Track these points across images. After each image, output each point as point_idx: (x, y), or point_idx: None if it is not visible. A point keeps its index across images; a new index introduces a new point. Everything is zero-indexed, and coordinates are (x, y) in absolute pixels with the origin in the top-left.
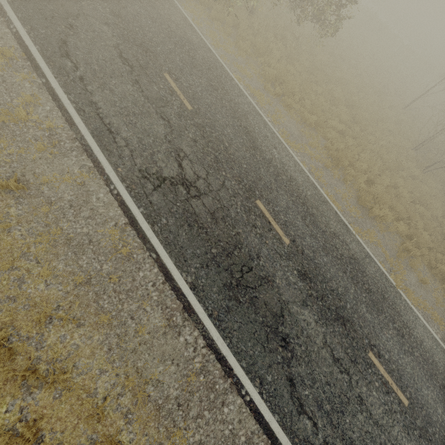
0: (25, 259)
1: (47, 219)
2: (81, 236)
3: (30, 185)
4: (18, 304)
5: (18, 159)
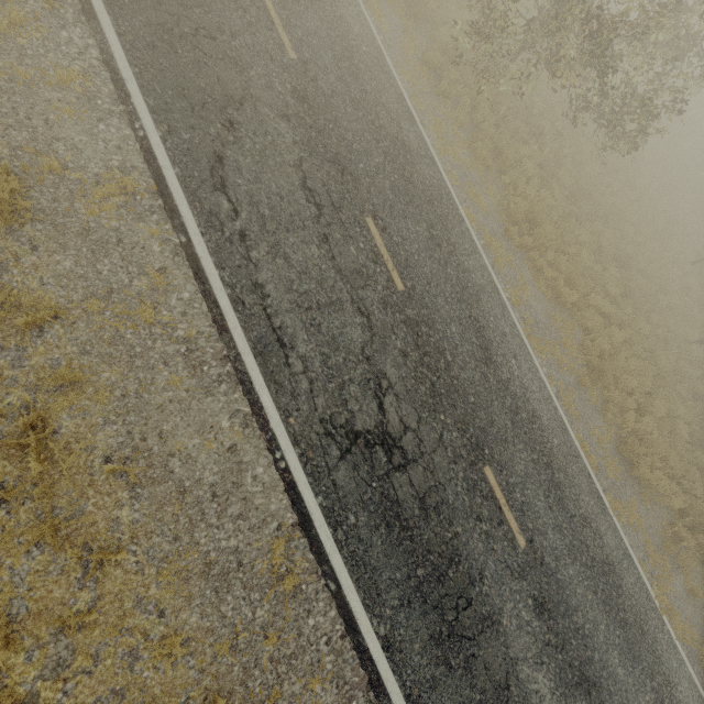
0: (141, 610)
1: (177, 525)
2: (227, 554)
3: (154, 459)
4: (127, 702)
5: (137, 405)
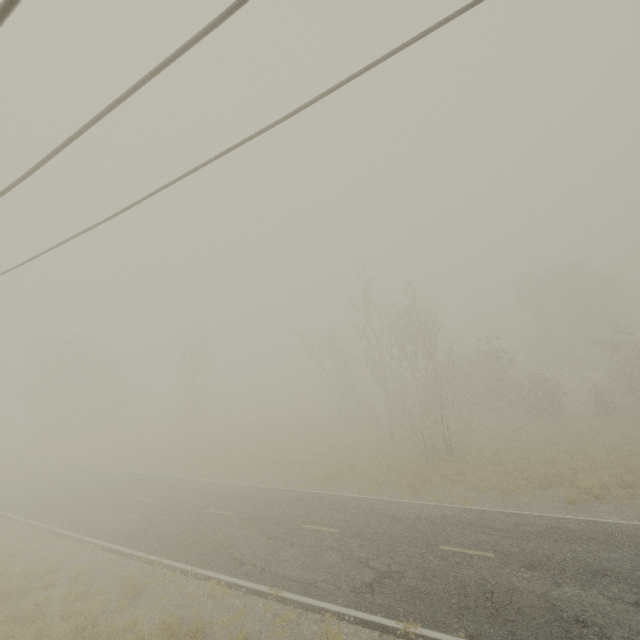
0: None
1: None
2: None
3: None
4: None
5: None
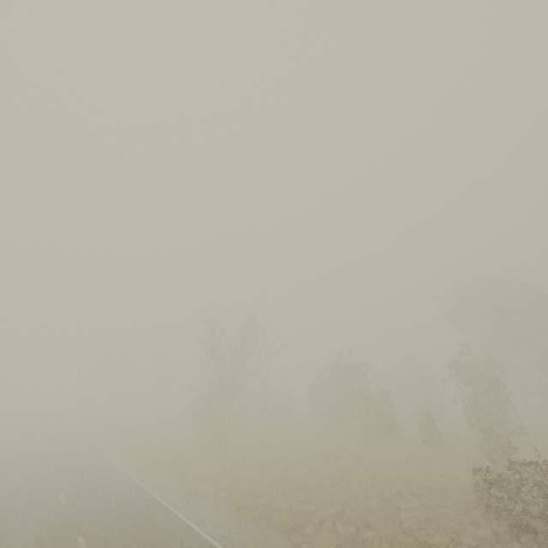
0: None
1: None
2: None
3: None
4: None
5: None
